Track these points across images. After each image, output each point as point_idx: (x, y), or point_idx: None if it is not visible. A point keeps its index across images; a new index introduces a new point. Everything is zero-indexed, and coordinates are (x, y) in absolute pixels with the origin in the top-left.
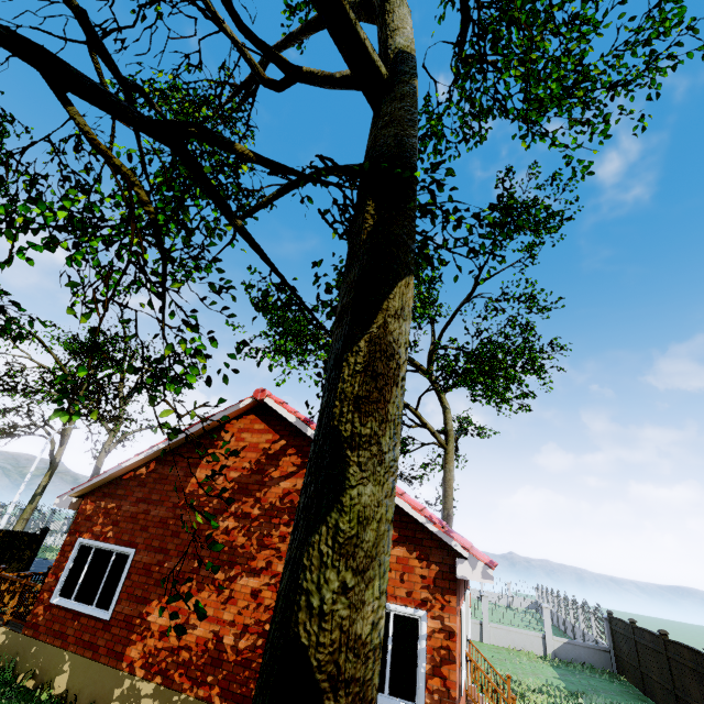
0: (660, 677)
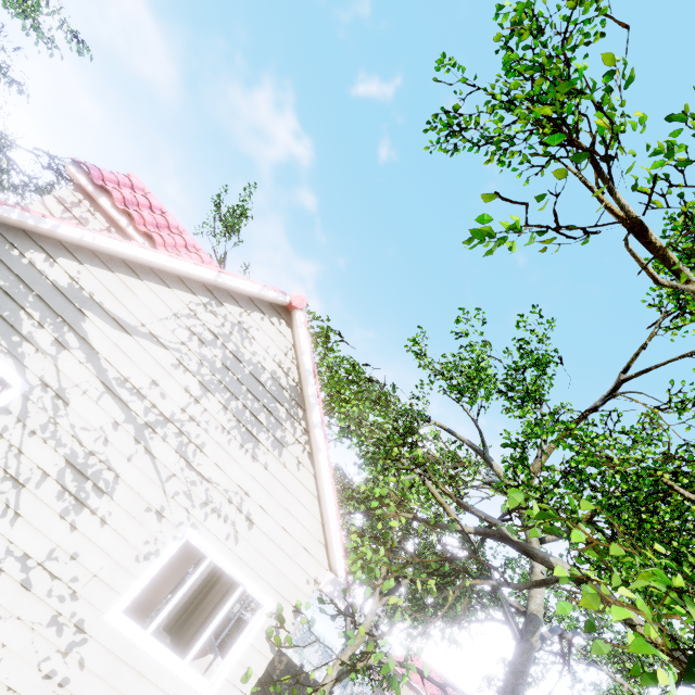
0: None
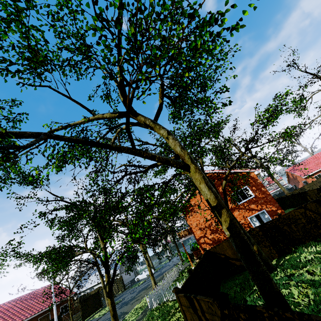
0: None
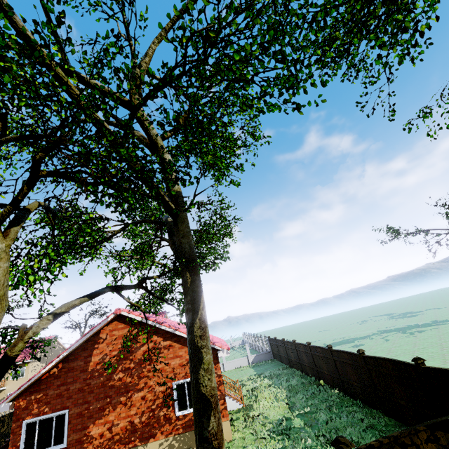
0: (284, 354)
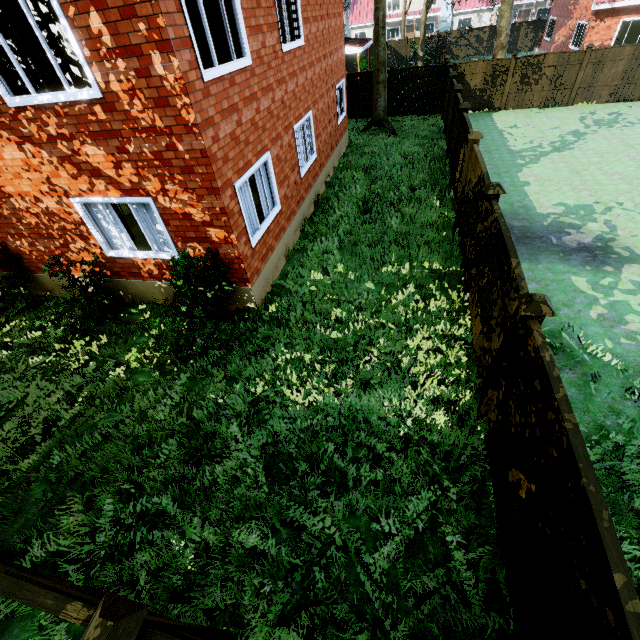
0: None
